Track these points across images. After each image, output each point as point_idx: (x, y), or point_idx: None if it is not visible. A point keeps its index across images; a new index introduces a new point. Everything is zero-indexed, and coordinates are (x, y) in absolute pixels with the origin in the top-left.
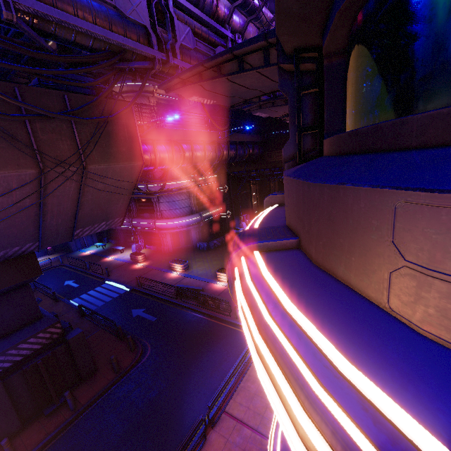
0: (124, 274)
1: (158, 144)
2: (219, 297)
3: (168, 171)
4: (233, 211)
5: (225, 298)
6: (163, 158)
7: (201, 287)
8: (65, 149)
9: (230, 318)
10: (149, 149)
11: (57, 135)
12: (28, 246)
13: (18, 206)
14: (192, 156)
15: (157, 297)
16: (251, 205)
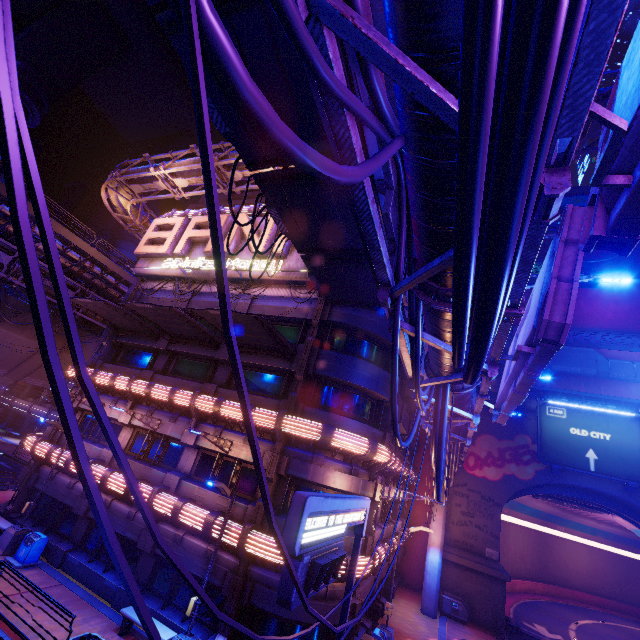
0: (5, 447)
1: None
2: None
3: None
4: None
5: None
6: None
7: None
8: (60, 343)
9: None
10: None
11: (62, 338)
12: (3, 371)
13: (23, 353)
14: None
15: (23, 463)
16: None
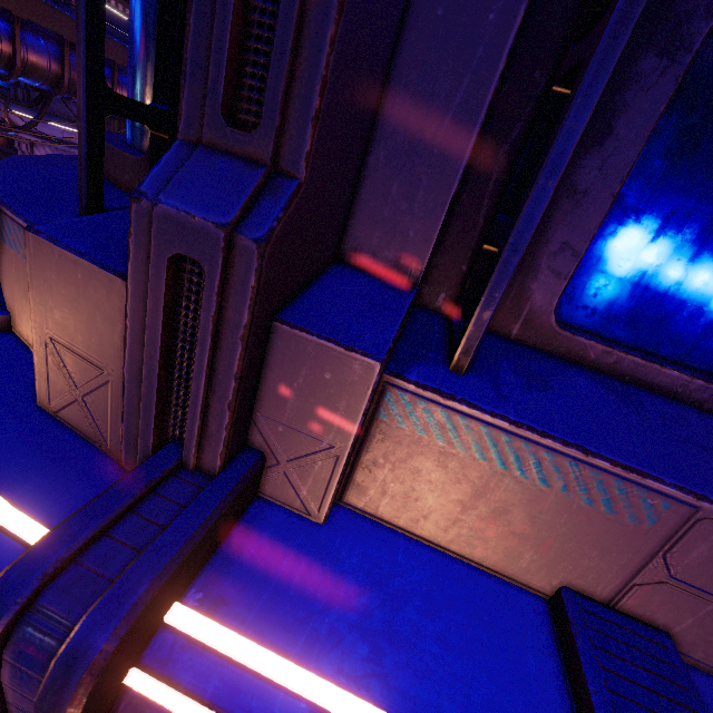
0: None
1: (30, 31)
2: None
3: (50, 98)
4: None
5: None
6: (35, 66)
7: None
8: None
9: None
10: (1, 29)
11: None
12: None
13: None
14: None
15: None
16: None
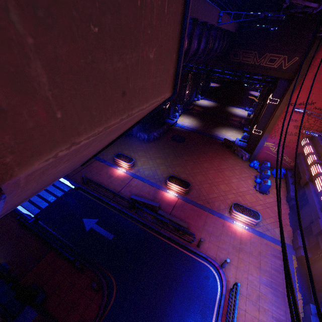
0: None
1: None
2: (180, 222)
3: None
4: (171, 101)
5: (186, 224)
6: None
7: (157, 204)
8: None
9: (191, 245)
10: None
11: None
12: None
13: None
14: (187, 50)
15: (108, 203)
16: (184, 94)
